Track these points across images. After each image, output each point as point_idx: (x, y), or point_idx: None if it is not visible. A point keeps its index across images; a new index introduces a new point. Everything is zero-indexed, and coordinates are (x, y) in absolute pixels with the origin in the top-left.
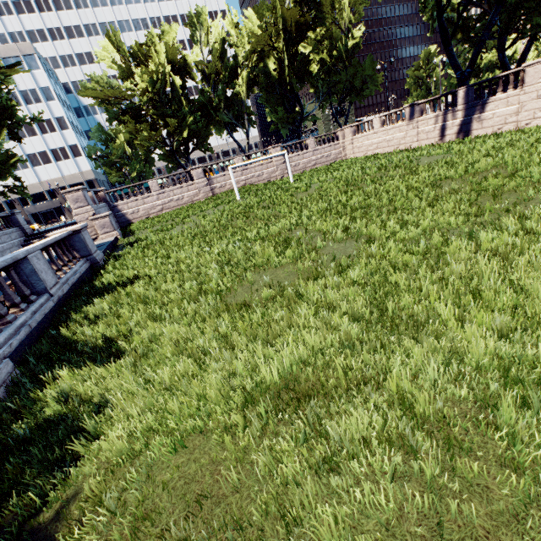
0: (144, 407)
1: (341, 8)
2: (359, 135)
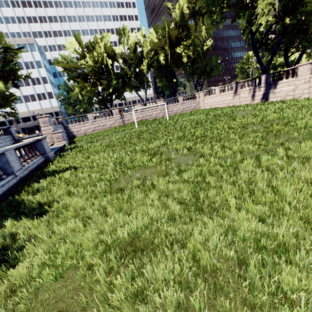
0: (45, 249)
1: (200, 30)
2: (207, 97)
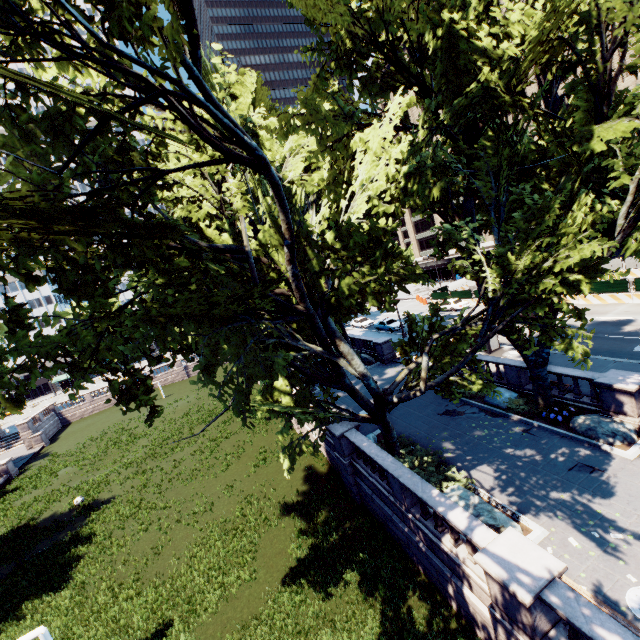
0: None
1: None
2: None
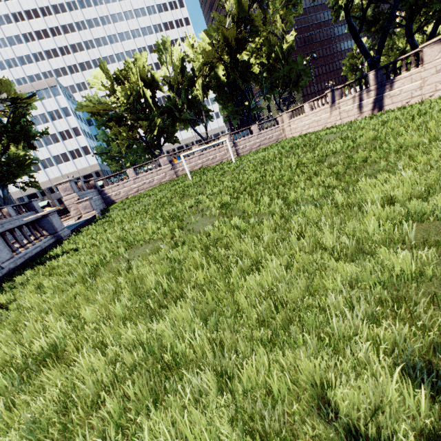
0: None
1: (275, 21)
2: (294, 119)
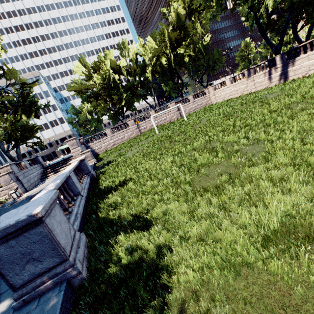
0: (195, 252)
1: (196, 28)
2: (218, 90)
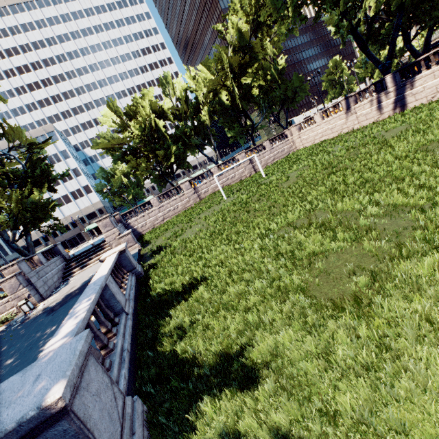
0: None
1: (265, 48)
2: (304, 130)
